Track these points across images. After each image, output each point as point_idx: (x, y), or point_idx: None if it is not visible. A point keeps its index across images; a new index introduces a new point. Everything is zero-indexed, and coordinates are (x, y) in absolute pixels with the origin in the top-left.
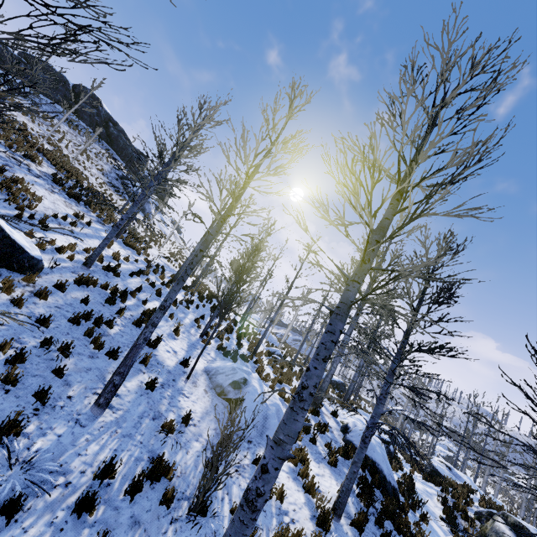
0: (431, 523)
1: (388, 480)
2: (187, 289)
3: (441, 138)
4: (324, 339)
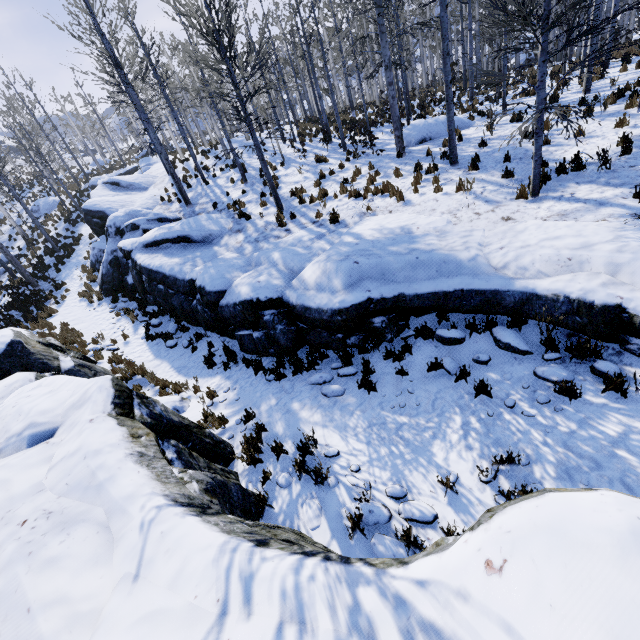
0: None
1: None
2: (7, 192)
3: None
4: None
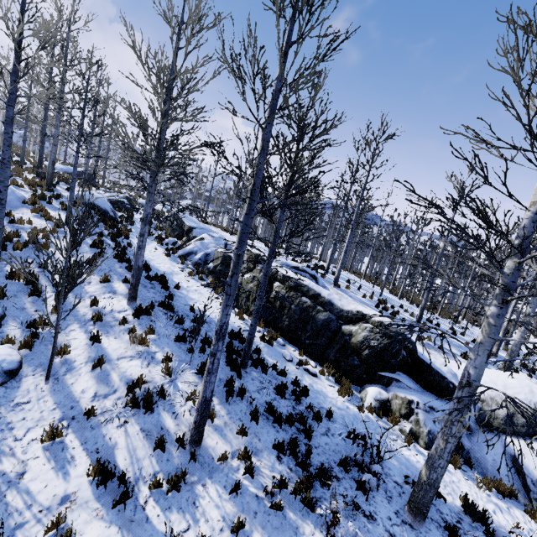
0: (138, 226)
1: (107, 212)
2: None
3: (26, 23)
4: (5, 137)
